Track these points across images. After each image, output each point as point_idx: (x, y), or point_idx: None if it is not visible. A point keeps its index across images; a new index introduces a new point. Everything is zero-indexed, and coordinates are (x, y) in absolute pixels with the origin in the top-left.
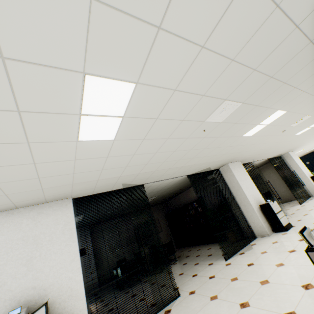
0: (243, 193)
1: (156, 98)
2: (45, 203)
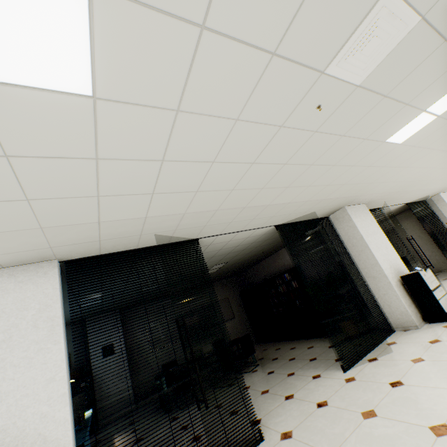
0: (371, 256)
1: None
2: (2, 269)
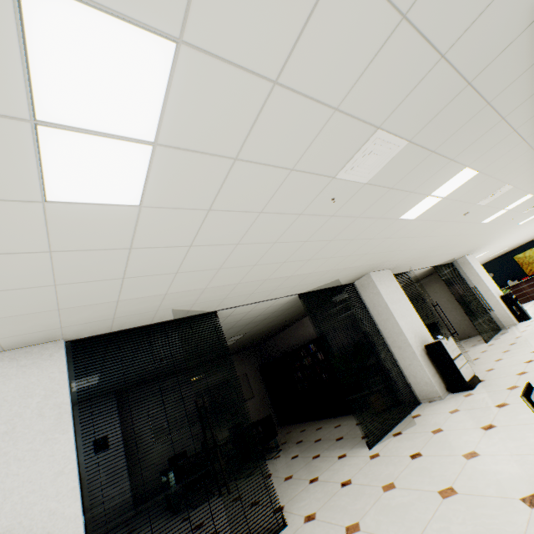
0: (396, 325)
1: (231, 101)
2: (2, 352)
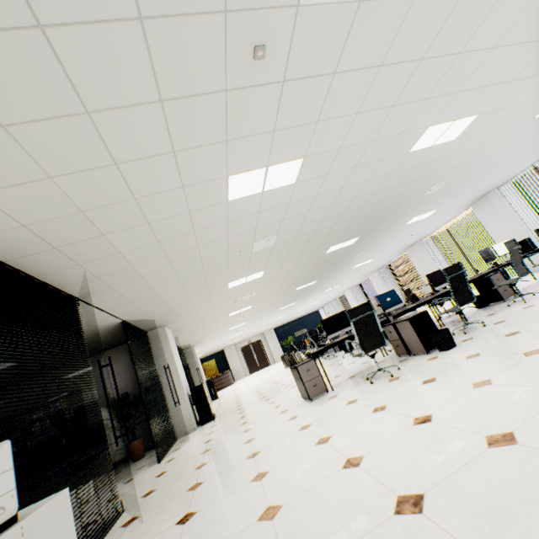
0: (176, 371)
1: (281, 199)
2: None
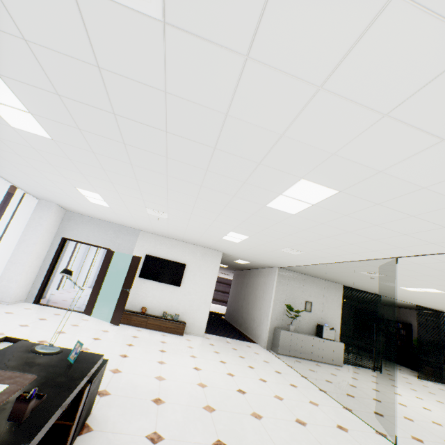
0: None
1: None
2: (332, 282)
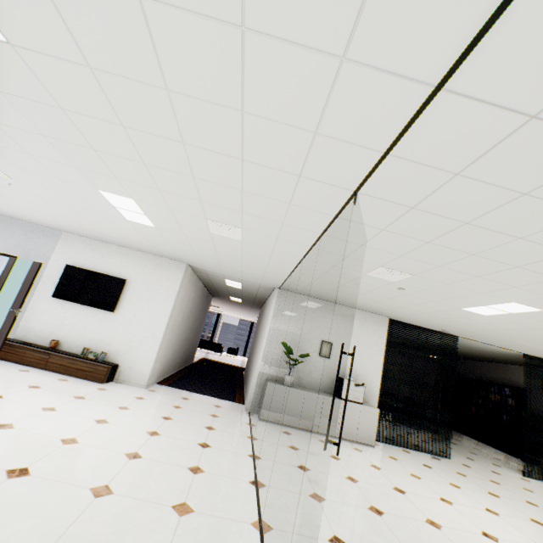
0: None
1: None
2: (370, 312)
